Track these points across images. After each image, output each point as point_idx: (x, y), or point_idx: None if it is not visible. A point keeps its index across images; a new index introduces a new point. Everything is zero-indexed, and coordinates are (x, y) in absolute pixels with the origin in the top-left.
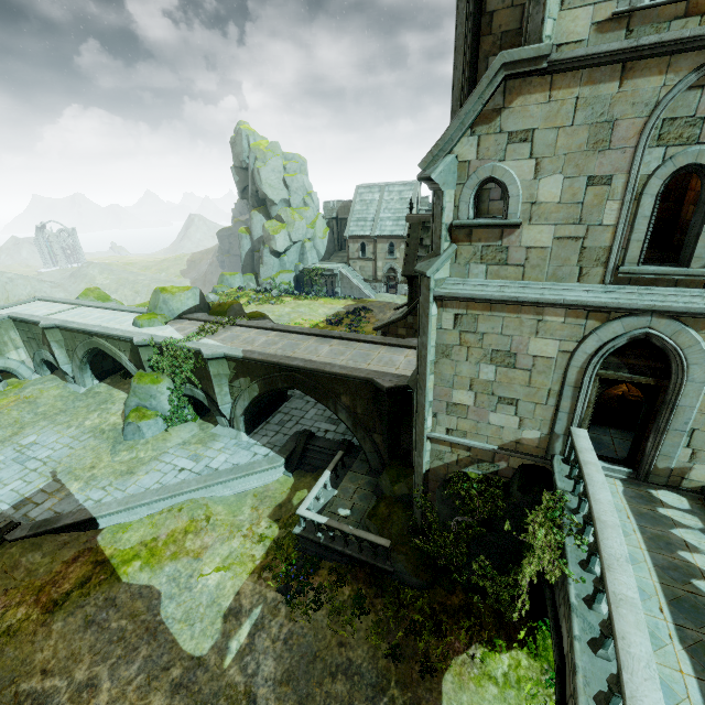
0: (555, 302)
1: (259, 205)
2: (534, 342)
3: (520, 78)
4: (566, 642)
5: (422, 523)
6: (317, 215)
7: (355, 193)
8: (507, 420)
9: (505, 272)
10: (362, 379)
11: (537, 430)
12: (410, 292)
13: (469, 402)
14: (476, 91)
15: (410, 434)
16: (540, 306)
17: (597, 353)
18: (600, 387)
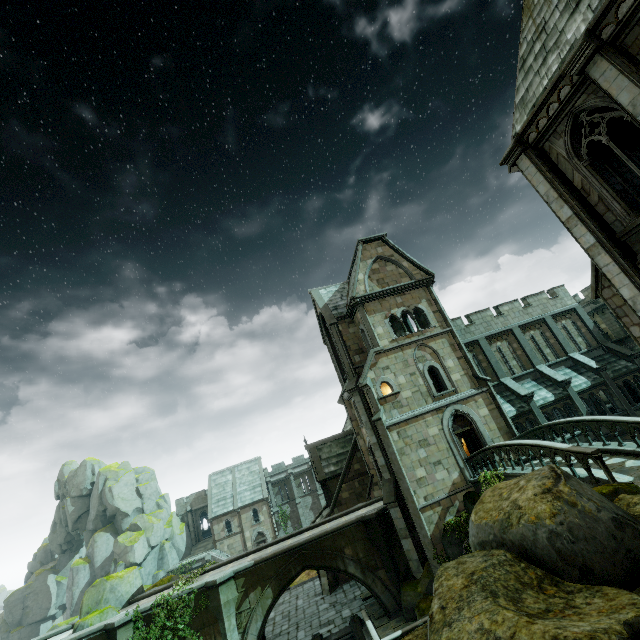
0: (426, 411)
1: (104, 524)
2: (429, 430)
3: (378, 355)
4: None
5: None
6: (171, 513)
7: (209, 480)
8: (443, 473)
9: (404, 409)
10: (355, 521)
11: (455, 471)
12: (327, 493)
13: (424, 473)
14: (369, 359)
15: (400, 551)
16: (422, 416)
17: (449, 424)
18: (459, 438)
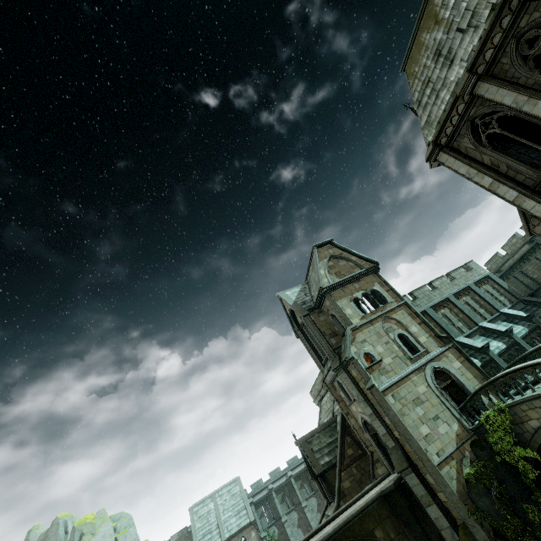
0: (410, 372)
1: None
2: (418, 388)
3: (353, 331)
4: (534, 420)
5: (496, 540)
6: None
7: (190, 514)
8: (444, 427)
9: (390, 374)
10: (376, 497)
11: (454, 423)
12: (327, 486)
13: (428, 430)
14: (348, 335)
15: (428, 522)
16: (408, 377)
17: (433, 380)
18: (445, 392)
